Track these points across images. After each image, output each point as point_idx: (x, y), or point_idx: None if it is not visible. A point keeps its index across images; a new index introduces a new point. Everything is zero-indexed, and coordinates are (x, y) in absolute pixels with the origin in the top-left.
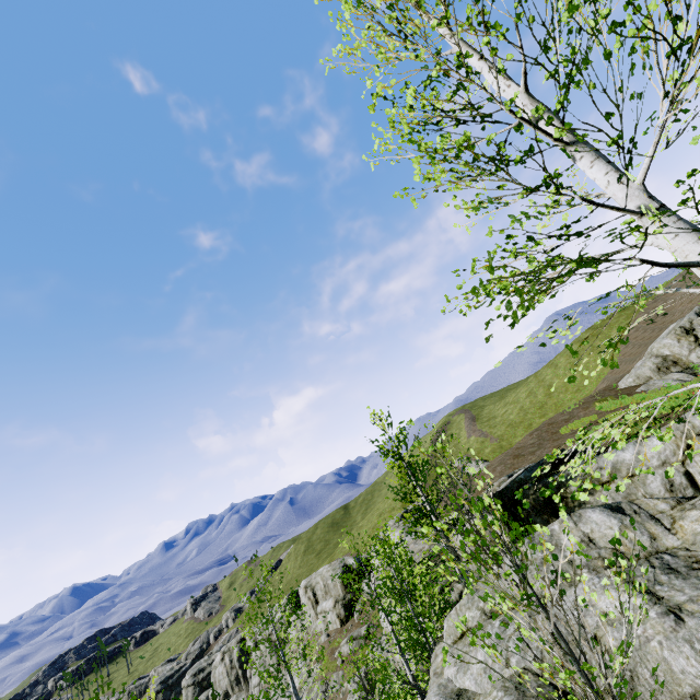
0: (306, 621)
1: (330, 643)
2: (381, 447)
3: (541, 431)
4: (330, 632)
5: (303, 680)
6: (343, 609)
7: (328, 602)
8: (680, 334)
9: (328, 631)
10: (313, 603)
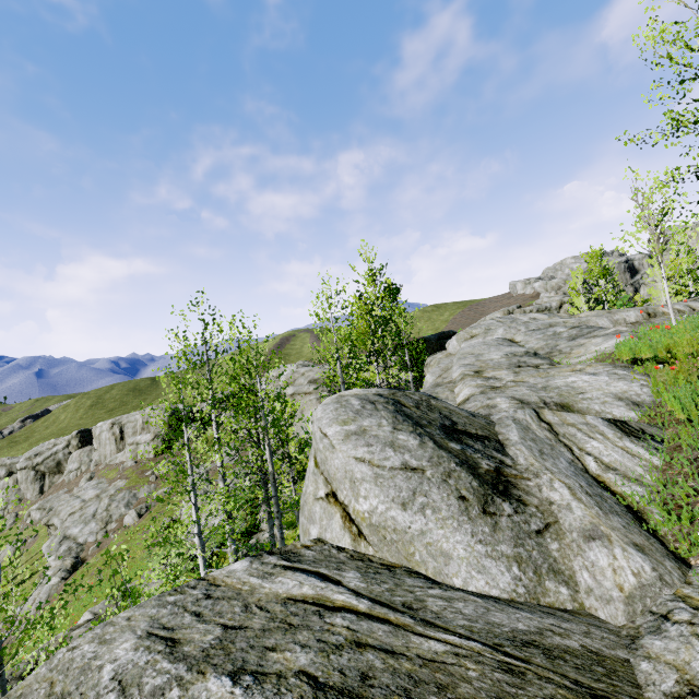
0: (98, 456)
1: (140, 467)
2: (372, 269)
3: (410, 339)
4: (139, 461)
5: (102, 491)
6: (162, 443)
7: (146, 435)
8: (506, 314)
9: (136, 460)
10: (117, 438)
